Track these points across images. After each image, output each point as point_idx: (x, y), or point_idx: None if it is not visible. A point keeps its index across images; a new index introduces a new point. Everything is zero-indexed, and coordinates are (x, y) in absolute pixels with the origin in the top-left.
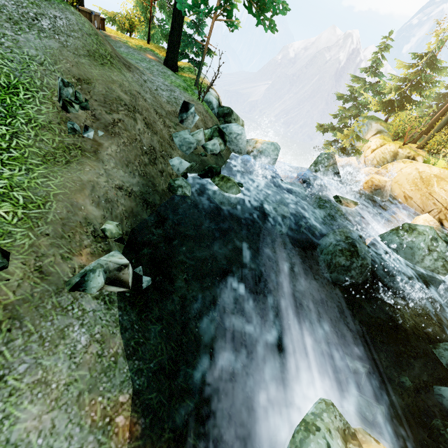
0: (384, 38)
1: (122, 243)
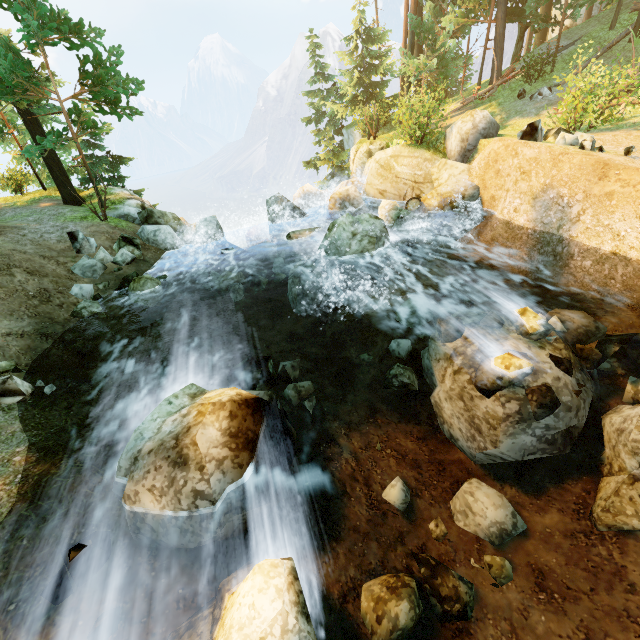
0: (308, 38)
1: (16, 370)
